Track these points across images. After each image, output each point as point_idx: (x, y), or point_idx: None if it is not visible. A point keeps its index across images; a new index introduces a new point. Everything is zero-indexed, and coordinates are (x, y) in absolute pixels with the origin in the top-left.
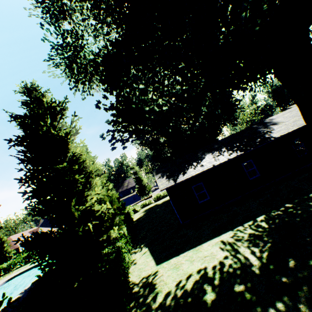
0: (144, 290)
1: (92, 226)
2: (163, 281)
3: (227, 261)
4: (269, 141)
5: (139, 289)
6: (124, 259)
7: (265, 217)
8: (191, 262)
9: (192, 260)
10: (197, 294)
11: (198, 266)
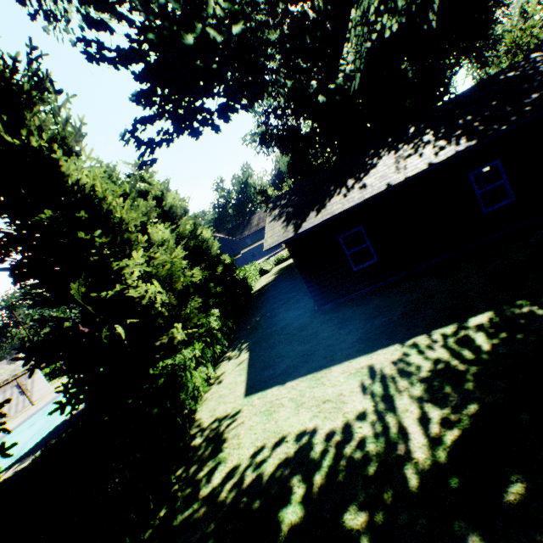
0: (205, 448)
1: (137, 324)
2: (238, 438)
3: (361, 427)
4: None
5: (201, 443)
6: (184, 386)
7: (493, 320)
8: (297, 407)
9: (300, 404)
10: (274, 496)
11: (303, 424)
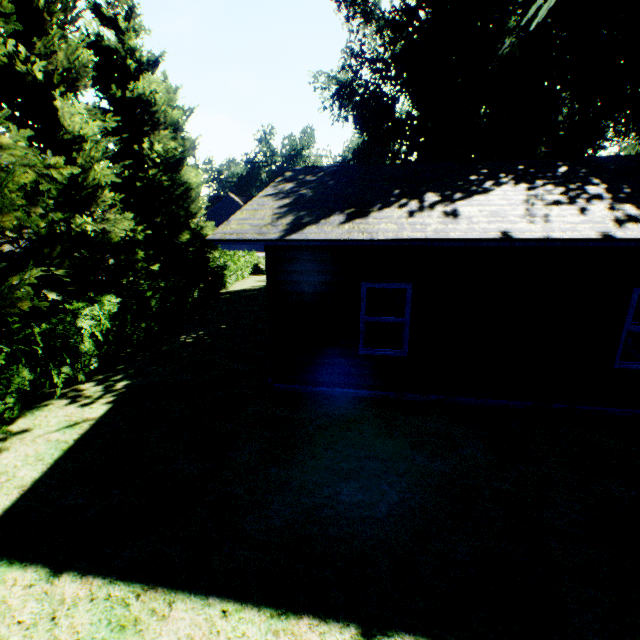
0: None
1: None
2: None
3: None
4: None
5: None
6: None
7: None
8: None
9: None
10: None
11: None
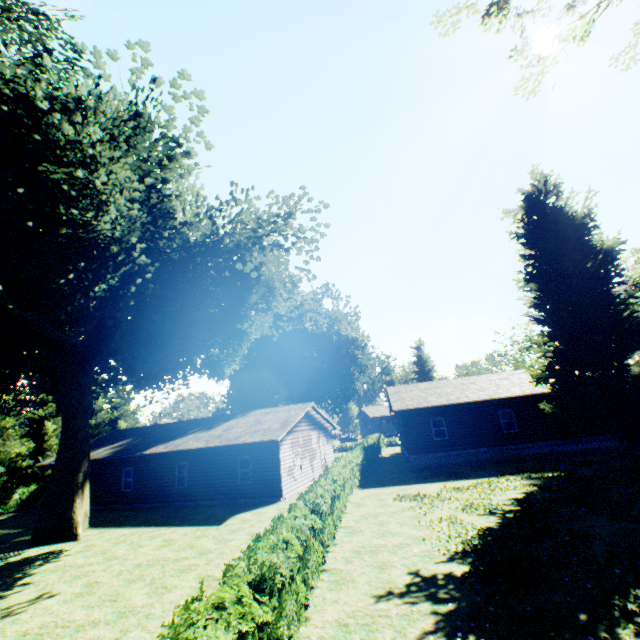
0: None
1: None
2: None
3: None
4: (133, 454)
5: None
6: None
7: (15, 531)
8: None
9: None
10: None
11: None
